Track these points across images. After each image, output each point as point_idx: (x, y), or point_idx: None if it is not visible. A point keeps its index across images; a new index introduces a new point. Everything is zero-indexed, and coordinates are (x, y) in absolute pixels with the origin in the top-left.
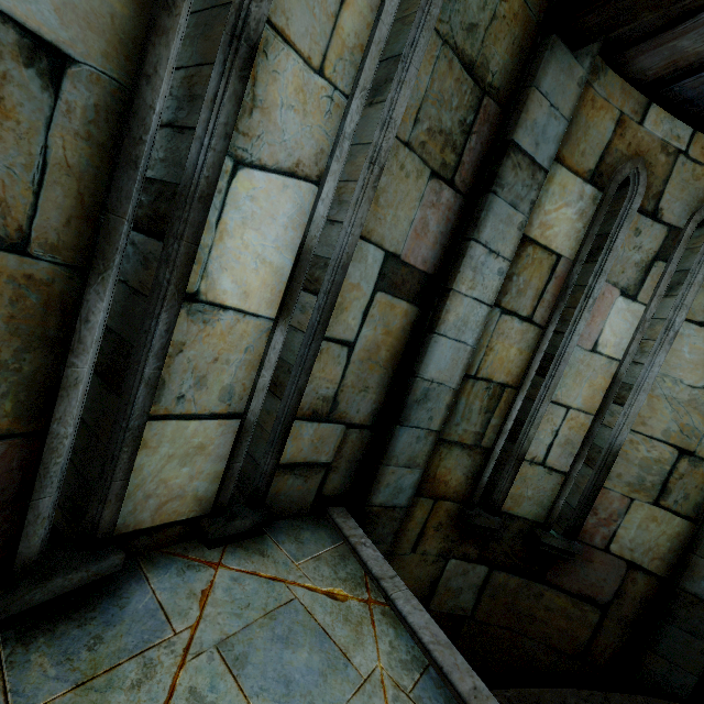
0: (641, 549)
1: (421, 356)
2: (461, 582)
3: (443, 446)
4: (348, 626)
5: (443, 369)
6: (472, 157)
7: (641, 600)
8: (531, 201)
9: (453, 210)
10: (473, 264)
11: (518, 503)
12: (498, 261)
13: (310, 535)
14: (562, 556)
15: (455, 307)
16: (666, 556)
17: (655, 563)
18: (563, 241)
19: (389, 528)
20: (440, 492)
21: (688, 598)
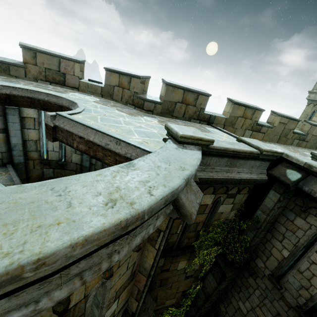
0: (77, 161)
1: (10, 140)
2: (48, 172)
3: (29, 152)
4: (1, 175)
5: (16, 141)
6: (0, 110)
7: (80, 168)
8: (18, 113)
9: (2, 118)
10: (11, 125)
11: (52, 158)
12: (17, 123)
13: (1, 168)
14: (63, 164)
15: (12, 132)
16: (80, 161)
17: (79, 162)
18: (34, 115)
19: (22, 166)
20: (34, 159)
21: (83, 166)
